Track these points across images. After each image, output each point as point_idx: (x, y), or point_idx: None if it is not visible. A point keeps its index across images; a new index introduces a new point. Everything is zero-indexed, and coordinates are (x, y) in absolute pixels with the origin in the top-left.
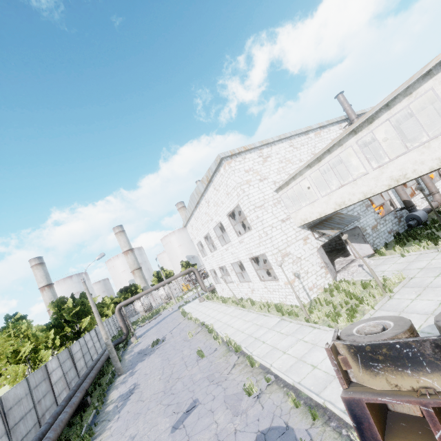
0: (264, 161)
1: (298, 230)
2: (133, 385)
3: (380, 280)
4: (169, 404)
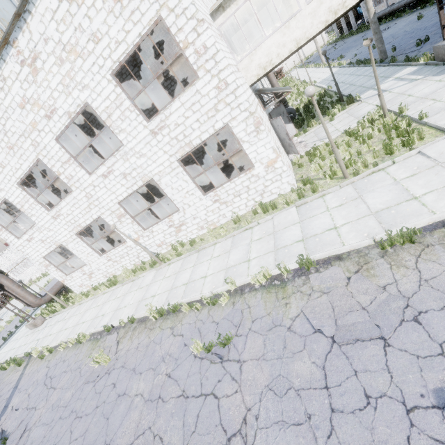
0: None
1: (251, 91)
2: None
3: (365, 120)
4: None
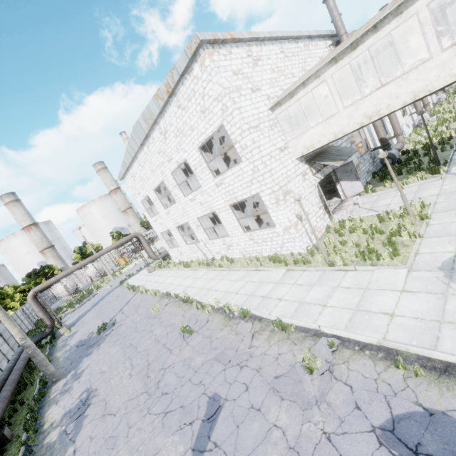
0: (254, 64)
1: (296, 163)
2: (85, 393)
3: (400, 210)
4: (166, 412)
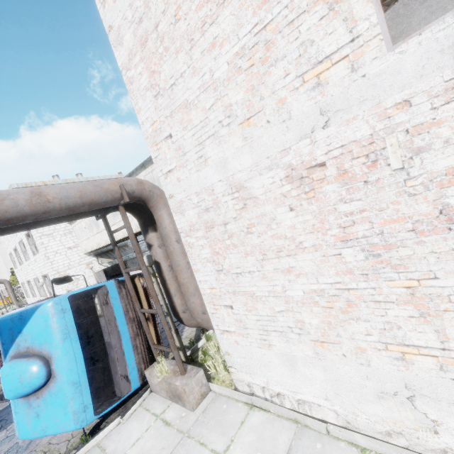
0: None
1: (83, 256)
2: None
3: None
4: None
